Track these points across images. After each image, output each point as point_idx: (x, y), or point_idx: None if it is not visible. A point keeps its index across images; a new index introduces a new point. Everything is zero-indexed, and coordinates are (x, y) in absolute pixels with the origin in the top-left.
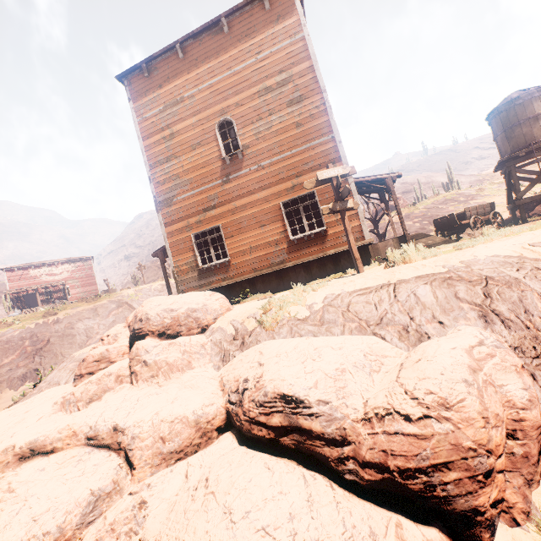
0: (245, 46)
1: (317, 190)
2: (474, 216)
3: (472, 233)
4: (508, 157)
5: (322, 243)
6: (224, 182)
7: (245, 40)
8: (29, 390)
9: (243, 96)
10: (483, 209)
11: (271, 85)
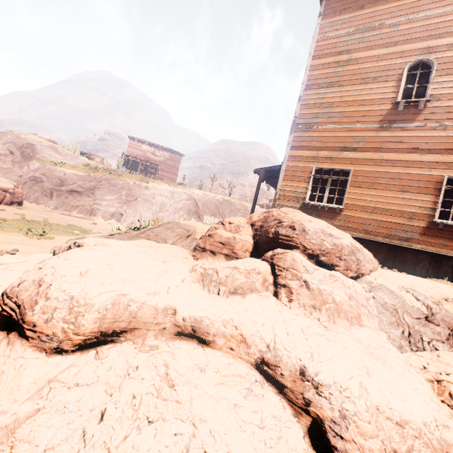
0: None
1: None
2: None
3: None
4: None
5: None
6: (382, 128)
7: None
8: (112, 225)
9: None
10: None
11: None
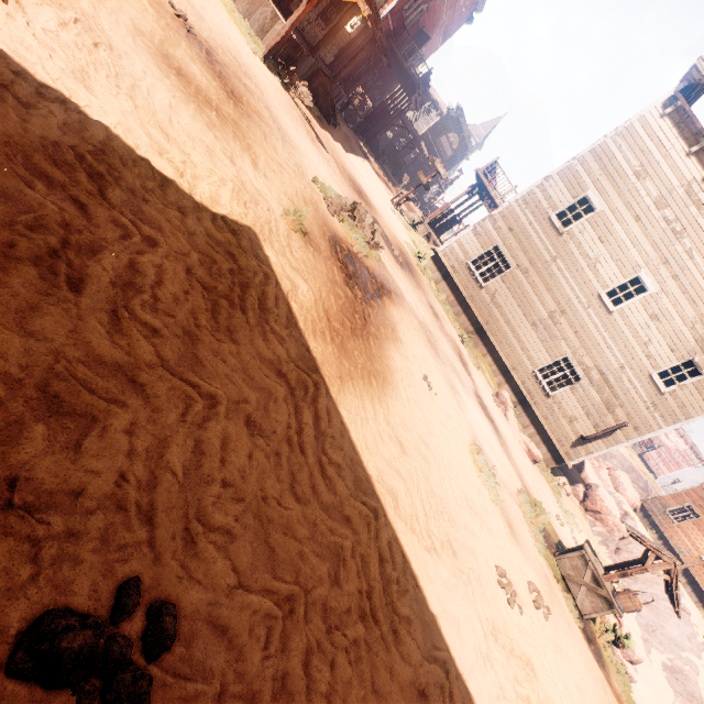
0: None
1: None
2: None
3: None
4: None
5: (702, 574)
6: None
7: None
8: None
9: None
10: None
11: None
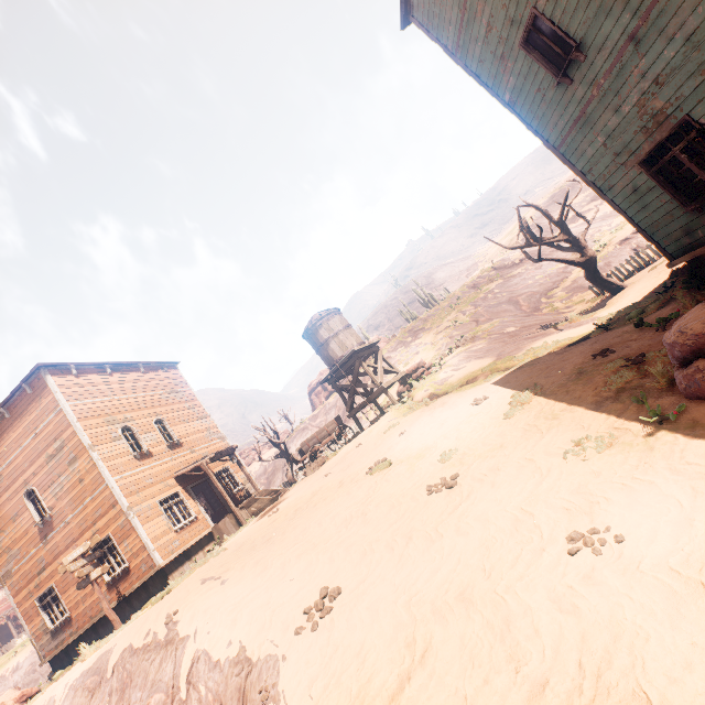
0: (25, 425)
1: (112, 532)
2: (311, 448)
3: (310, 469)
4: (323, 380)
5: (130, 578)
6: (45, 543)
7: (24, 420)
8: None
9: (37, 466)
10: (326, 430)
11: (53, 452)
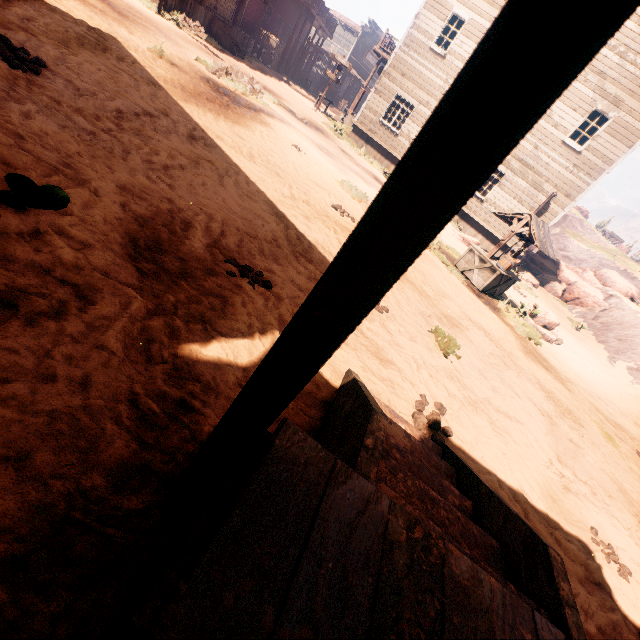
0: None
1: None
2: None
3: None
4: None
5: None
6: None
7: None
8: None
9: None
10: None
11: None
